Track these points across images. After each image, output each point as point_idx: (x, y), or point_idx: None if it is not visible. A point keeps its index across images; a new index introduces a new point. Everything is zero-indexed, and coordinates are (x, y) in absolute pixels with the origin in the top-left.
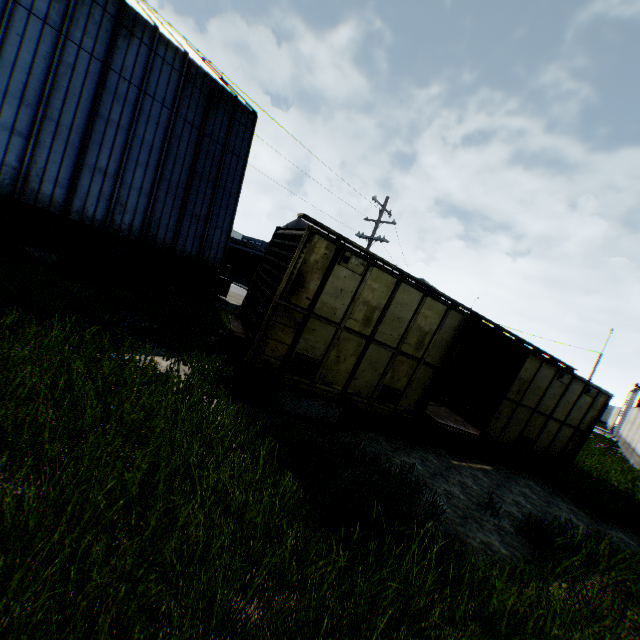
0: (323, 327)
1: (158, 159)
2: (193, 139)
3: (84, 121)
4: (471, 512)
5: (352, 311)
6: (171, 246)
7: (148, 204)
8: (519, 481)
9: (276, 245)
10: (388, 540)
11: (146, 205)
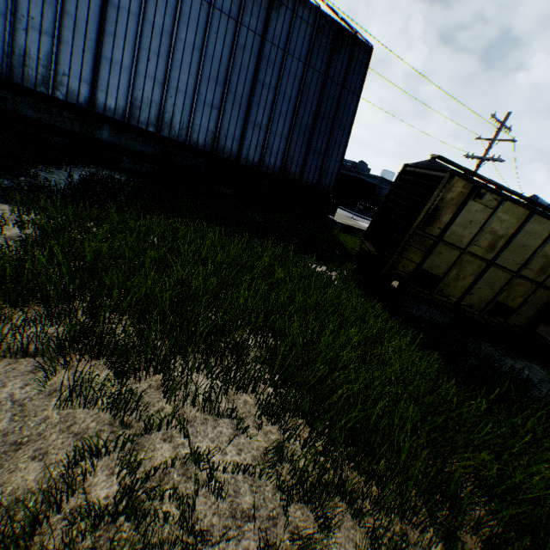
0: (448, 251)
1: (293, 108)
2: (319, 85)
3: (249, 89)
4: None
5: (477, 239)
6: (299, 178)
7: (285, 146)
8: None
9: (404, 181)
10: (515, 405)
11: (284, 147)
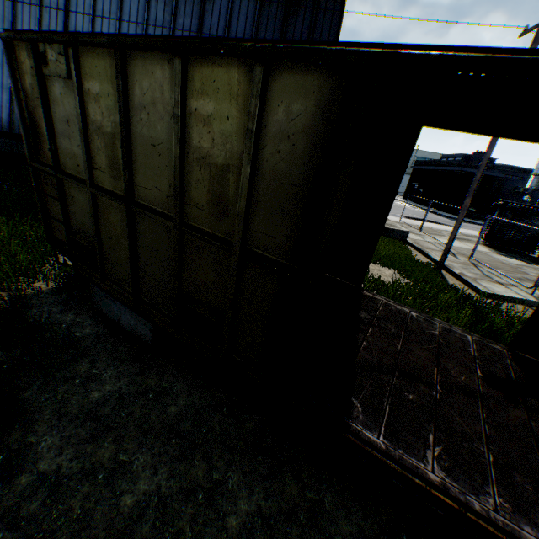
0: (79, 191)
1: None
2: None
3: None
4: None
5: (92, 154)
6: None
7: None
8: None
9: None
10: None
11: None
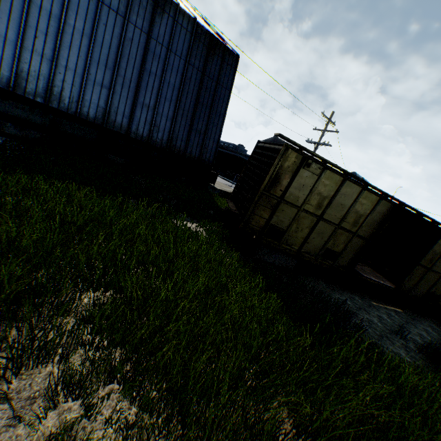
0: (289, 209)
1: (177, 95)
2: (198, 79)
3: (137, 75)
4: (385, 334)
5: (309, 199)
6: (183, 152)
7: (171, 125)
8: (423, 322)
9: (257, 154)
10: (334, 336)
11: (170, 126)
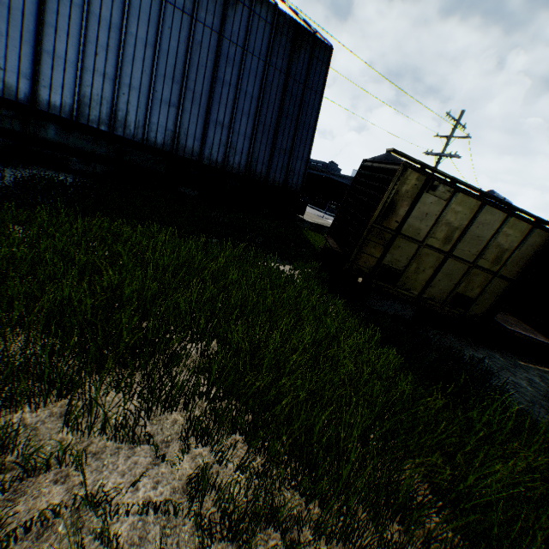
0: (407, 244)
1: (256, 107)
2: (281, 84)
3: (208, 86)
4: (537, 401)
5: (434, 231)
6: (265, 177)
7: (250, 145)
8: None
9: (363, 176)
10: (472, 398)
11: (248, 146)
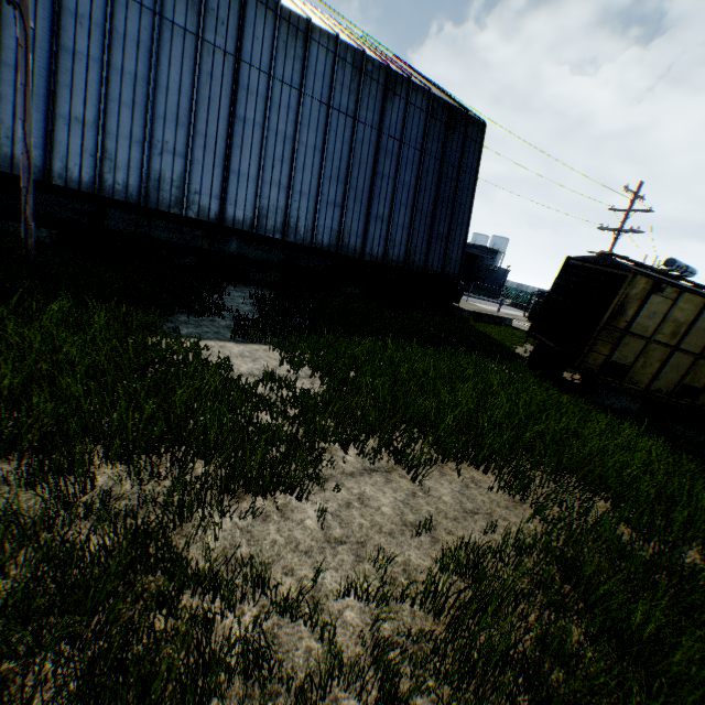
0: (634, 341)
1: (413, 195)
2: (436, 168)
3: (369, 182)
4: None
5: (660, 328)
6: (423, 267)
7: (408, 236)
8: None
9: (572, 275)
10: None
11: (407, 237)
